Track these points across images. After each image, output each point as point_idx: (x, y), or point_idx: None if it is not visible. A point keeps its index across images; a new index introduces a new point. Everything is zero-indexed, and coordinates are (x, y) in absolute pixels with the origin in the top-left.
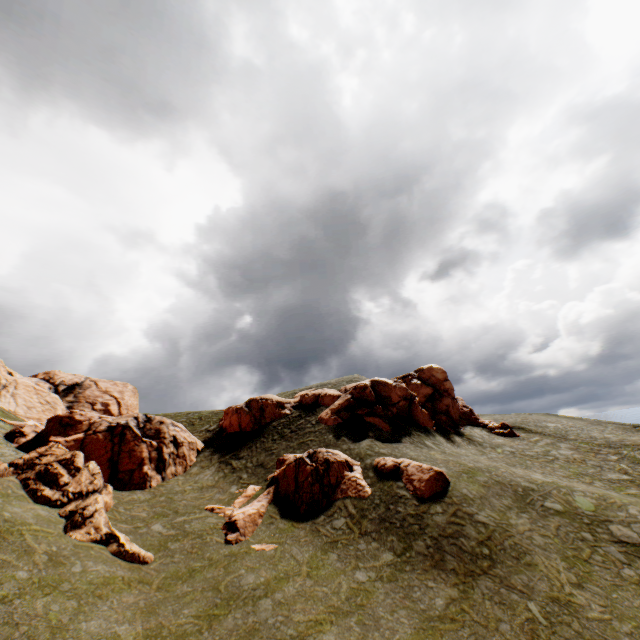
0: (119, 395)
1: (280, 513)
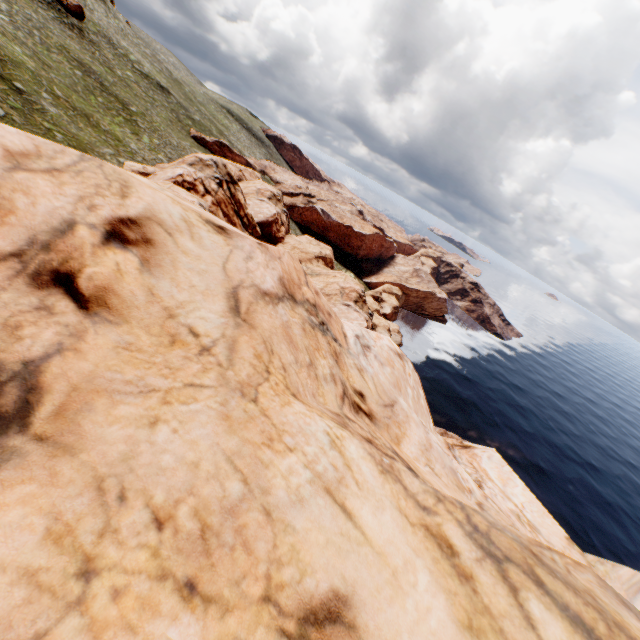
0: None
1: None
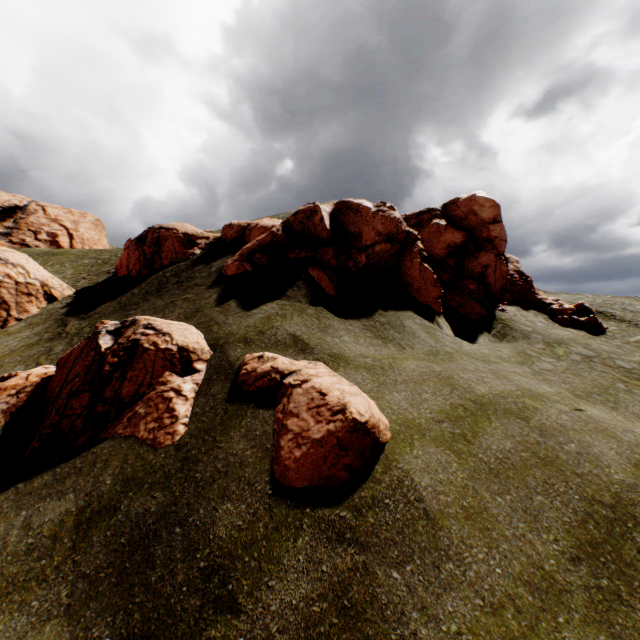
0: (71, 226)
1: None
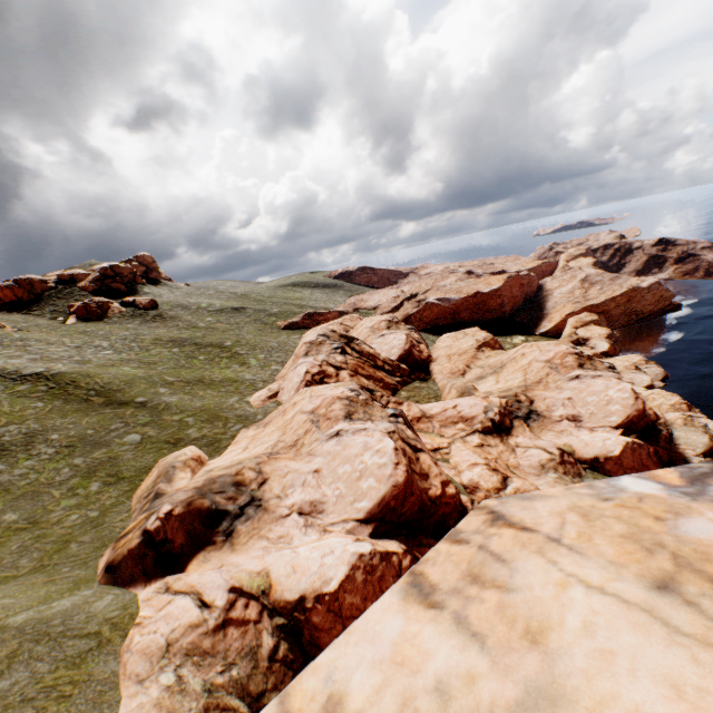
0: None
1: (86, 322)
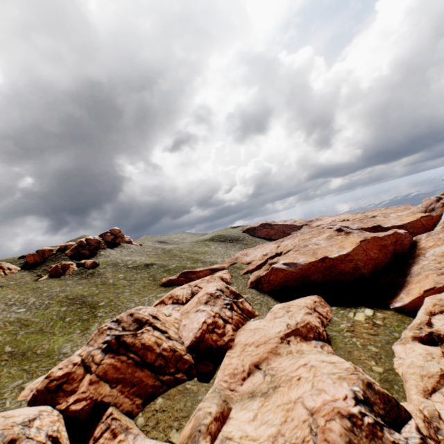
0: None
1: (51, 278)
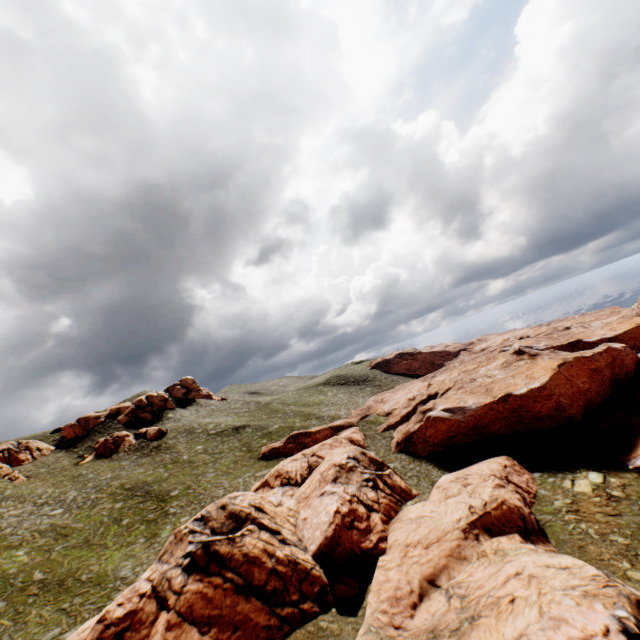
0: None
1: (99, 459)
